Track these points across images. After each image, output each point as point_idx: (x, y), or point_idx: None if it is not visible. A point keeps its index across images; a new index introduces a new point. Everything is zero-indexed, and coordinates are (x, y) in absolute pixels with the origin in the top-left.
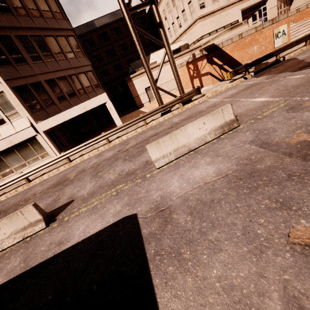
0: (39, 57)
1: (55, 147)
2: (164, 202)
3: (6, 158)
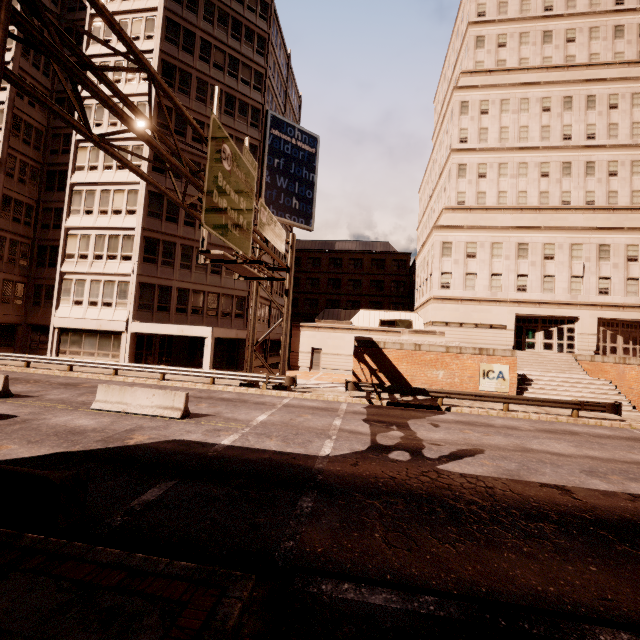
0: (190, 267)
1: (131, 354)
2: (36, 420)
3: (86, 338)
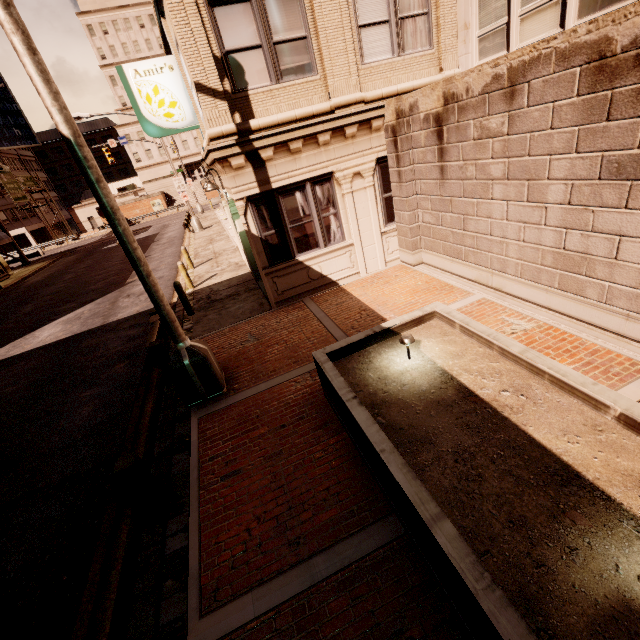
0: None
1: None
2: None
3: None
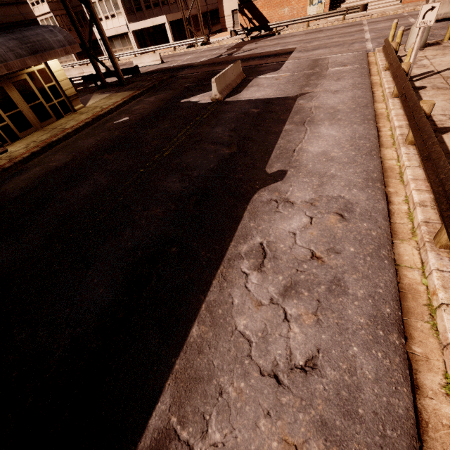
0: None
1: (137, 45)
2: None
3: (115, 41)
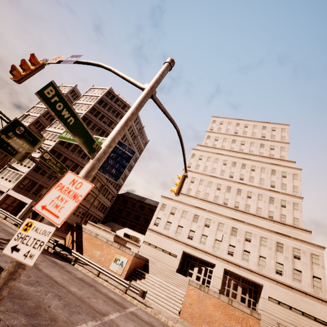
0: (51, 178)
1: (0, 202)
2: None
3: None
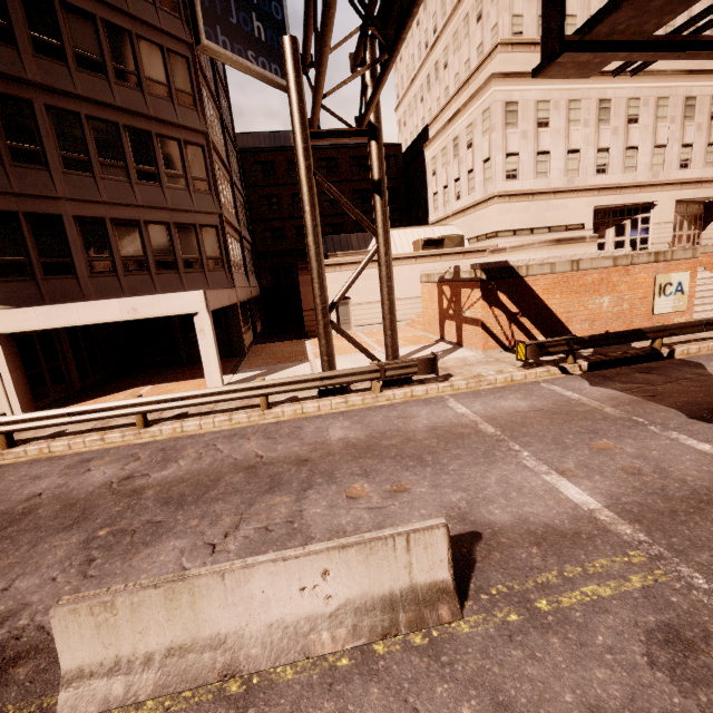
0: (89, 165)
1: (19, 382)
2: None
3: None
